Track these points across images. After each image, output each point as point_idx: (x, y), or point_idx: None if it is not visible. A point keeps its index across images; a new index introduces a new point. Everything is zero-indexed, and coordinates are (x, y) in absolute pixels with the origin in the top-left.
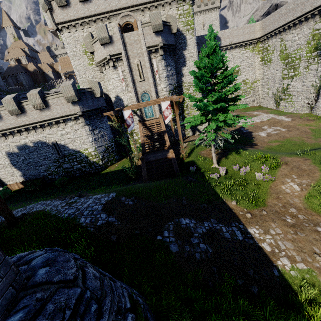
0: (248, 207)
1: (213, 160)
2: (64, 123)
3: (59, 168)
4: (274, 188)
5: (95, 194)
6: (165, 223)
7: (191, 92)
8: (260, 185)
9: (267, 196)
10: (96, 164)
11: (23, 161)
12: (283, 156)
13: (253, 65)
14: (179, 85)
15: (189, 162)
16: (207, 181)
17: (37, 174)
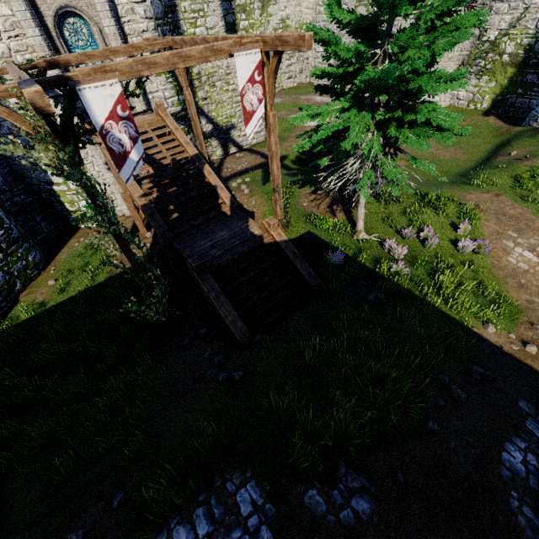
0: (509, 327)
1: (360, 223)
2: None
3: None
4: (500, 265)
5: (139, 529)
6: (514, 518)
7: (202, 34)
8: (473, 264)
9: (502, 286)
10: None
11: None
12: (459, 193)
13: None
14: (168, 2)
15: (306, 238)
16: (404, 289)
17: None
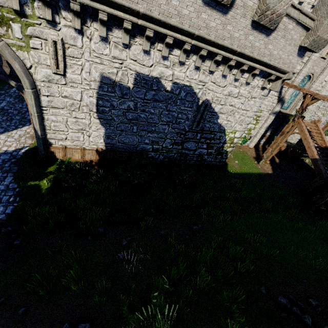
0: None
1: None
2: (253, 76)
3: (177, 146)
4: None
5: None
6: None
7: None
8: None
9: None
10: (225, 155)
11: (125, 111)
12: None
13: (326, 84)
14: None
15: None
16: None
17: (134, 143)
